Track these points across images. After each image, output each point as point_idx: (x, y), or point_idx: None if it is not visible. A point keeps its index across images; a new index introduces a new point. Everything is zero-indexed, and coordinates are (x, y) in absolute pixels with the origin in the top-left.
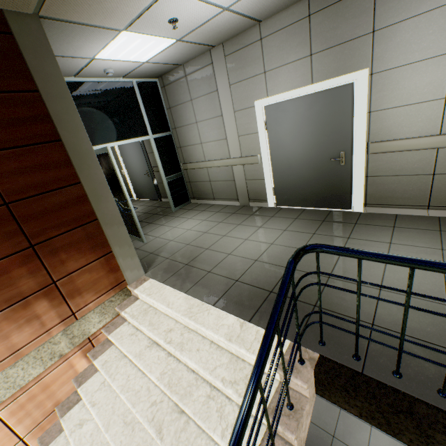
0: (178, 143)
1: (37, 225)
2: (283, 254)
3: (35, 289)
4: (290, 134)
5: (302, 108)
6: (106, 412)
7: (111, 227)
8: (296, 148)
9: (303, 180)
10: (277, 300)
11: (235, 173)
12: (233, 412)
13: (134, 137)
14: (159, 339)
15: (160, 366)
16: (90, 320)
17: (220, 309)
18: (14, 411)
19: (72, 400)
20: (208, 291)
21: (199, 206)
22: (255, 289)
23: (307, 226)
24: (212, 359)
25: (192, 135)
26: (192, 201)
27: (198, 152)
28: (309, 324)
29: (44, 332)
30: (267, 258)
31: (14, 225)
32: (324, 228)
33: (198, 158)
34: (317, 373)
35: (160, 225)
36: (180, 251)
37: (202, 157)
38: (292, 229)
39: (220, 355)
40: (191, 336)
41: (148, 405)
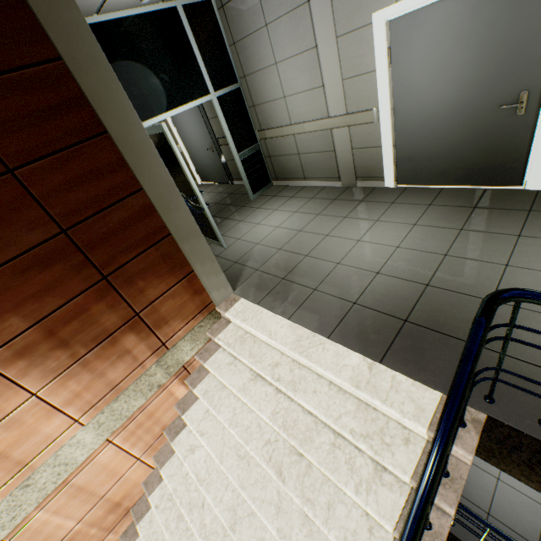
0: (249, 100)
1: (105, 252)
2: (417, 264)
3: (119, 324)
4: (431, 69)
5: (460, 15)
6: (217, 444)
7: (188, 242)
8: (439, 92)
9: (445, 144)
10: (458, 379)
11: (337, 141)
12: (366, 466)
13: (190, 100)
14: (265, 375)
15: (270, 405)
16: (181, 348)
17: (338, 344)
18: (126, 437)
19: (177, 424)
20: (318, 318)
21: (285, 190)
22: (382, 316)
23: (449, 218)
24: (335, 405)
25: (270, 85)
26: (274, 183)
27: (281, 111)
28: (476, 381)
29: (138, 366)
30: (394, 269)
31: (80, 256)
32: (477, 221)
33: (281, 121)
34: (484, 441)
35: (239, 221)
36: (271, 260)
37: (286, 119)
38: (425, 223)
39: (344, 400)
40: (303, 373)
41: (262, 444)
